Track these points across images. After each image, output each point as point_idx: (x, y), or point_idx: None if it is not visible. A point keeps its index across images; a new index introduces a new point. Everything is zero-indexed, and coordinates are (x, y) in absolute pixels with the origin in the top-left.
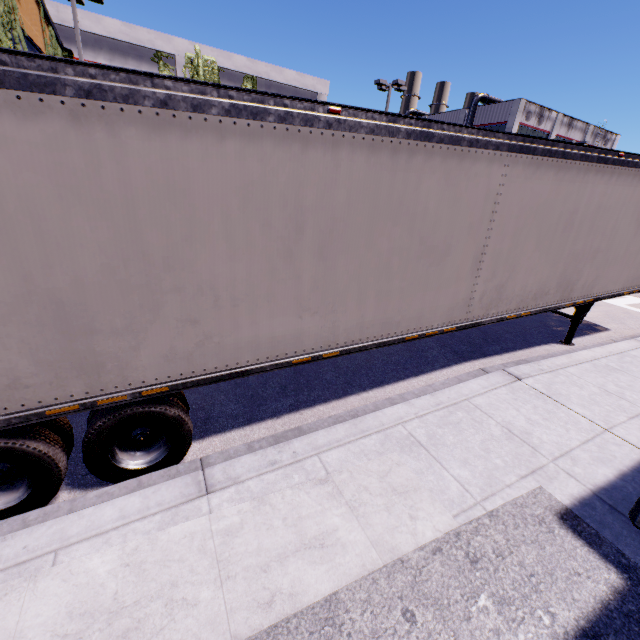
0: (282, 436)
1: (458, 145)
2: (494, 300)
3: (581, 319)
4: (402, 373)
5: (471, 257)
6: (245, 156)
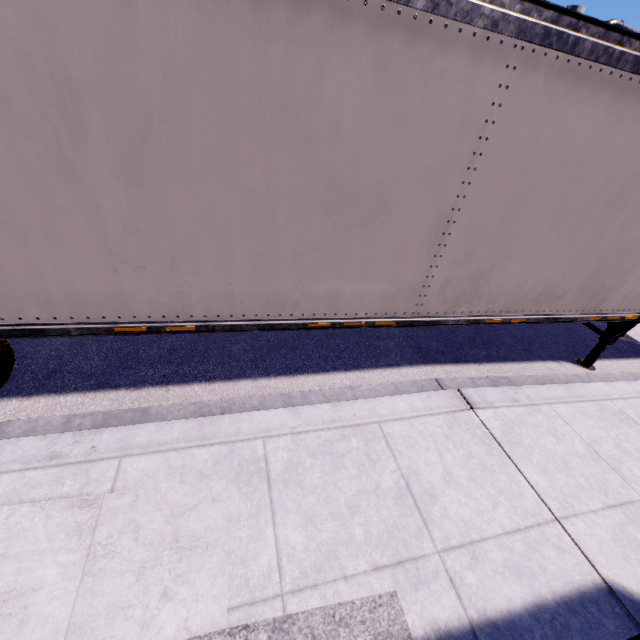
0: (117, 416)
1: (405, 3)
2: (466, 294)
3: (614, 339)
4: (331, 363)
5: (428, 224)
6: None
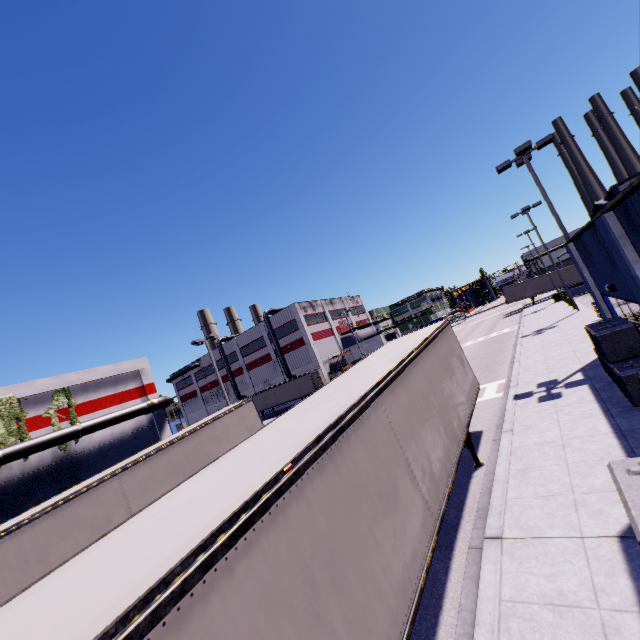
0: None
1: (356, 418)
2: (435, 487)
3: (471, 443)
4: (429, 616)
5: (406, 474)
6: (252, 567)
